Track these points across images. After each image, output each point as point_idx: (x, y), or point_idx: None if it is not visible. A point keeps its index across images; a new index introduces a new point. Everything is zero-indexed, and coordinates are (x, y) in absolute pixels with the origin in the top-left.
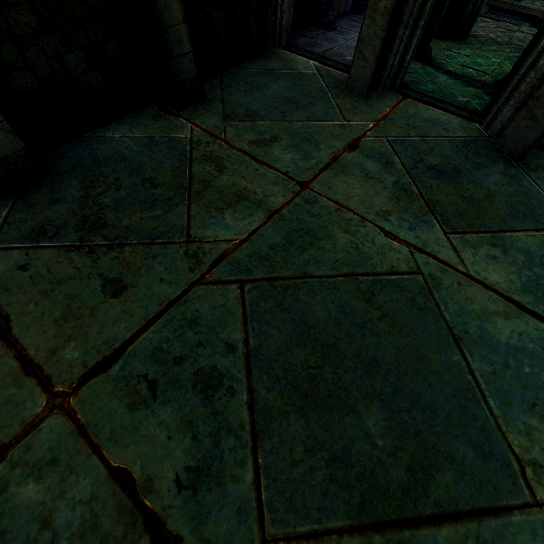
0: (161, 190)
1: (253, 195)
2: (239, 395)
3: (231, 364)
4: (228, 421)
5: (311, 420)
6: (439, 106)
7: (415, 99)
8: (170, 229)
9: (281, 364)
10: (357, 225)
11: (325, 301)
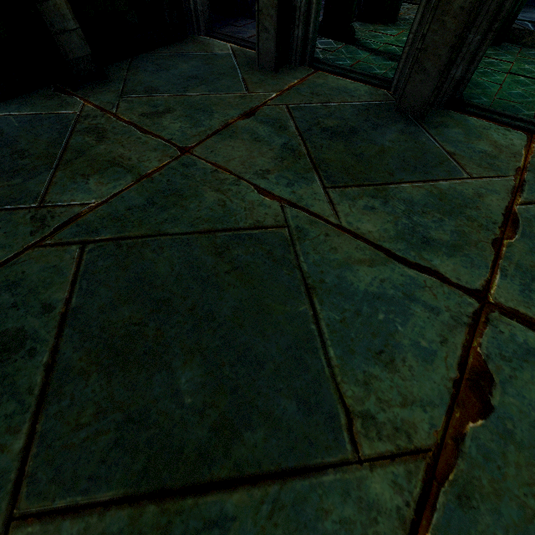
0: (28, 161)
1: (127, 161)
2: (39, 357)
3: (42, 324)
4: (16, 384)
5: (115, 379)
6: (348, 76)
7: (326, 71)
8: (24, 196)
9: (100, 322)
10: (230, 184)
11: (171, 257)
